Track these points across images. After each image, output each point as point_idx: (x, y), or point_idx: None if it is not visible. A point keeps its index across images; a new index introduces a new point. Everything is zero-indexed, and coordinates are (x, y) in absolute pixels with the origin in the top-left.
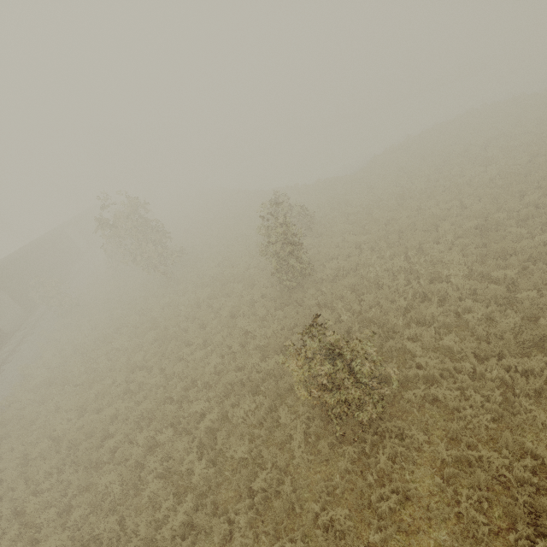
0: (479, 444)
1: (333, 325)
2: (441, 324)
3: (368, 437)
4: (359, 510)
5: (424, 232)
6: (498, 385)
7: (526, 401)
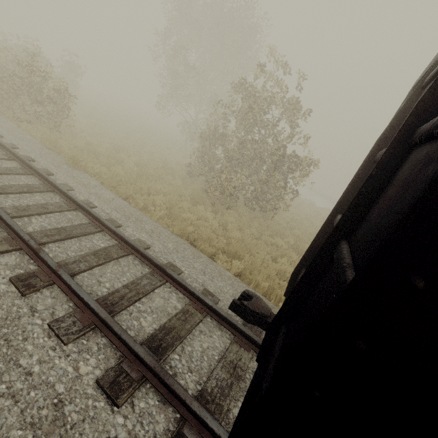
0: None
1: None
2: None
3: None
4: None
5: None
6: None
7: None
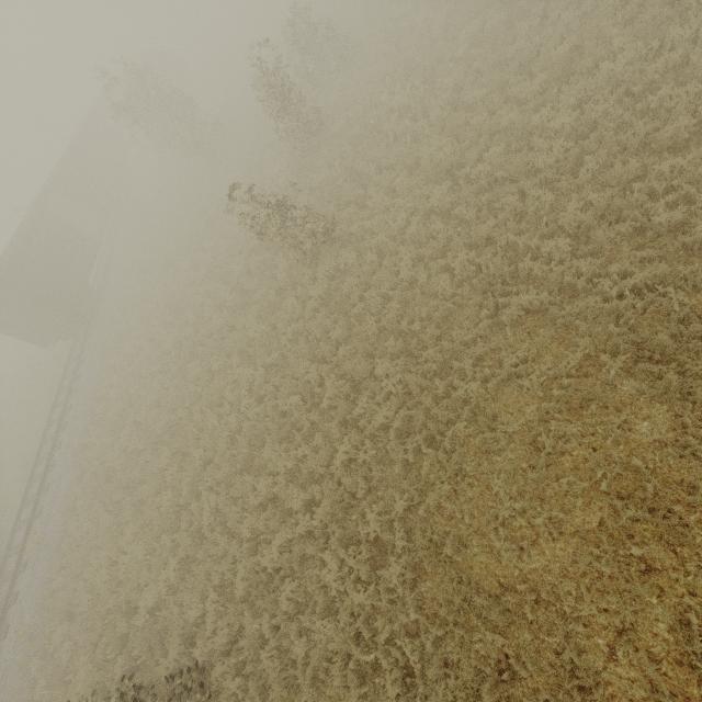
0: (369, 252)
1: (323, 183)
2: (403, 166)
3: (321, 262)
4: (303, 299)
5: (449, 44)
6: (412, 212)
7: (418, 220)
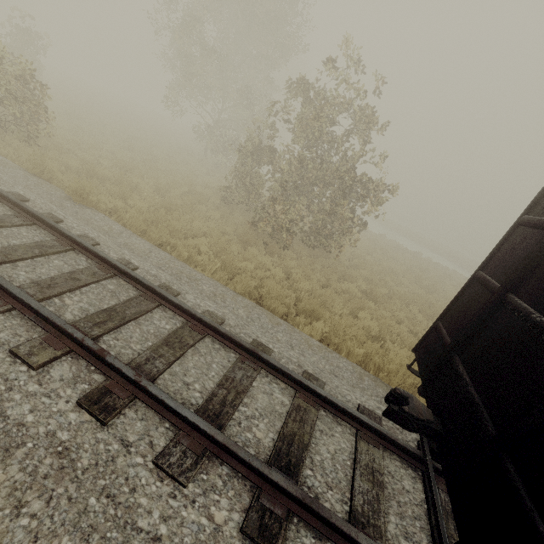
0: None
1: None
2: None
3: None
4: None
5: None
6: None
7: None
